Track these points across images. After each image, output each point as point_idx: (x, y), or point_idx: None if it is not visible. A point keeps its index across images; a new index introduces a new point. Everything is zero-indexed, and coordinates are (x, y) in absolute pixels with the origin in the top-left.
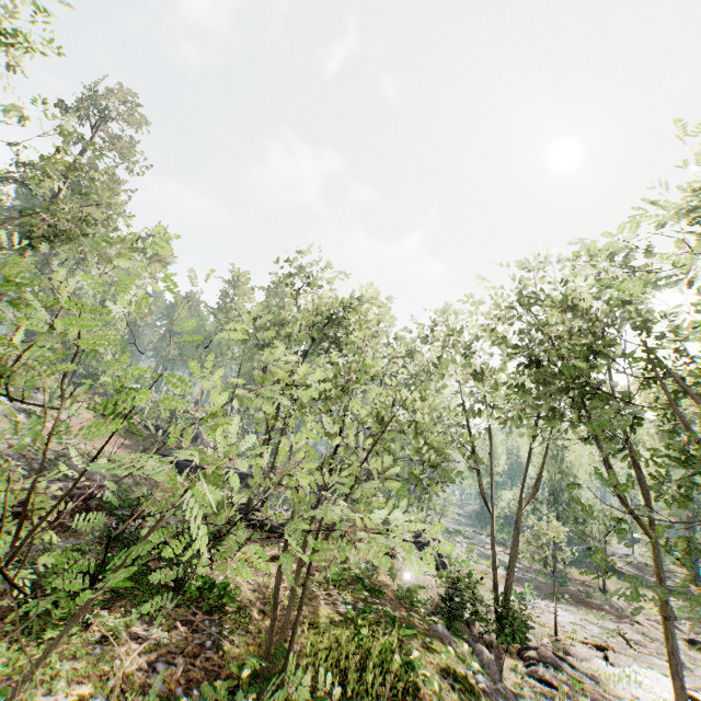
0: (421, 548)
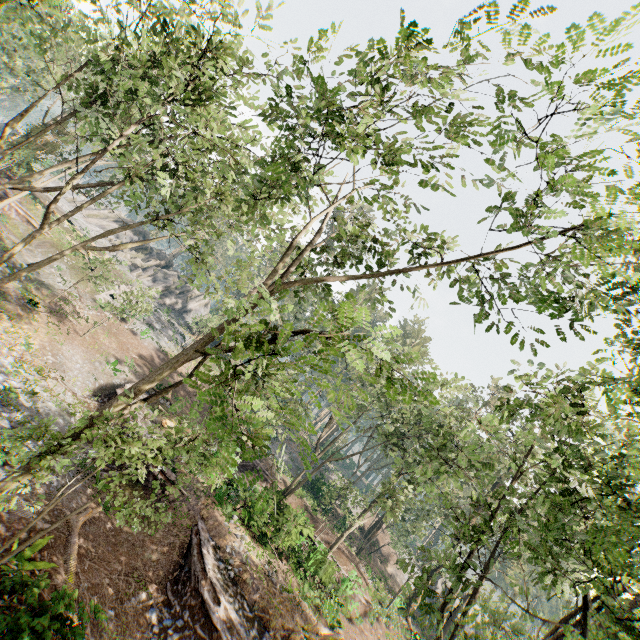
0: None
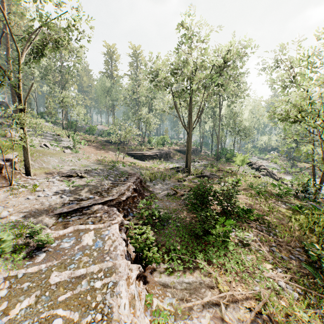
0: (258, 170)
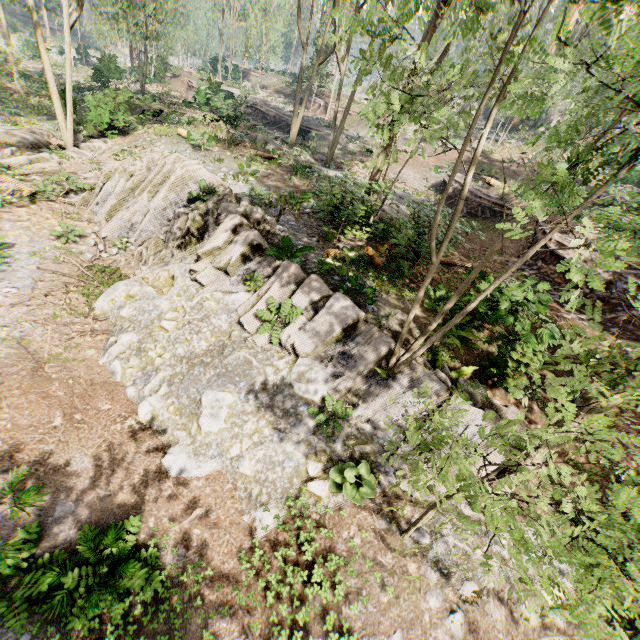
0: None
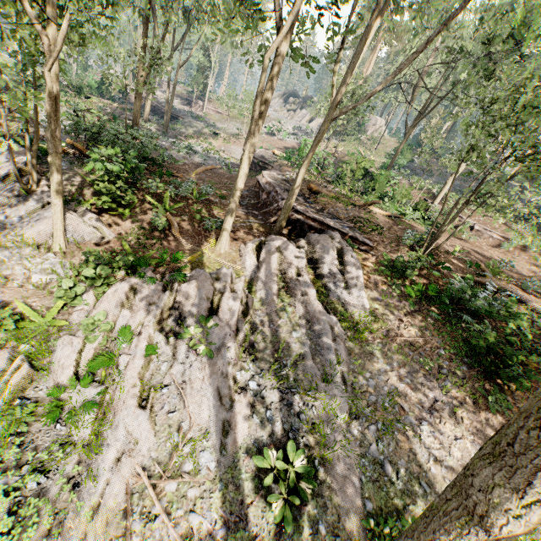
0: None
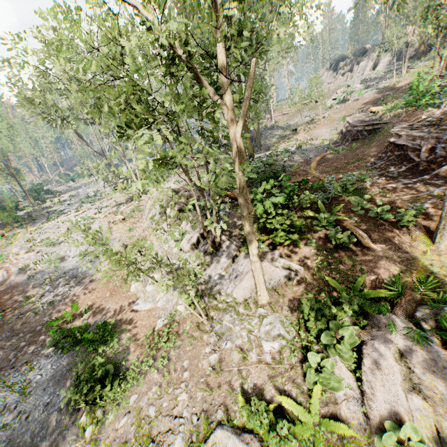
0: None
